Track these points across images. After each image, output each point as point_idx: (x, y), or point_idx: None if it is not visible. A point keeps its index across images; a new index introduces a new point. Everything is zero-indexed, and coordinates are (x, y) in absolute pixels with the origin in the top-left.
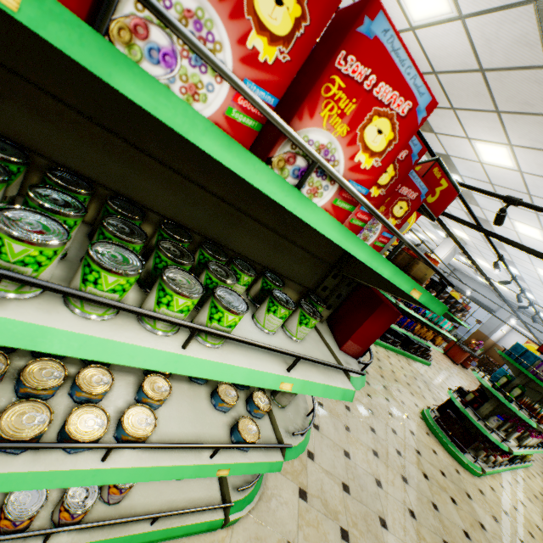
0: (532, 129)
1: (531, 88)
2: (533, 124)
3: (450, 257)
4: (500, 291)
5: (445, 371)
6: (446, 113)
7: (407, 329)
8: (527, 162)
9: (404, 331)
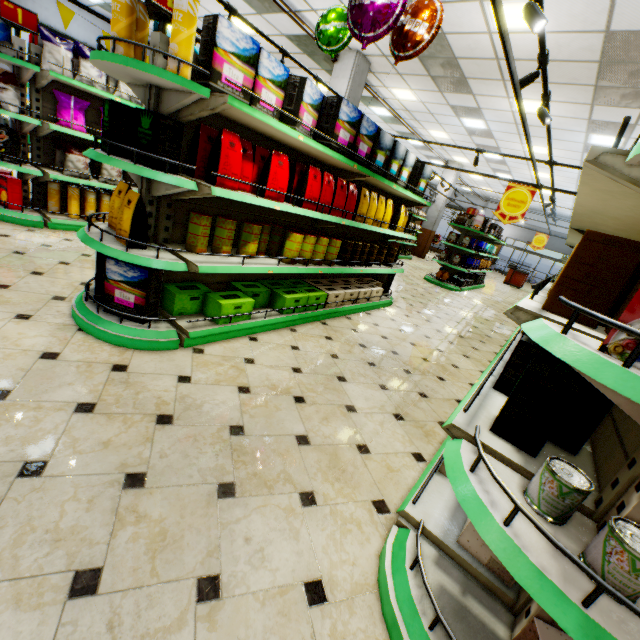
0: (571, 92)
1: (582, 72)
2: (573, 90)
3: (454, 184)
4: (483, 194)
5: (488, 284)
6: (494, 83)
7: (478, 268)
8: (557, 110)
9: (477, 271)
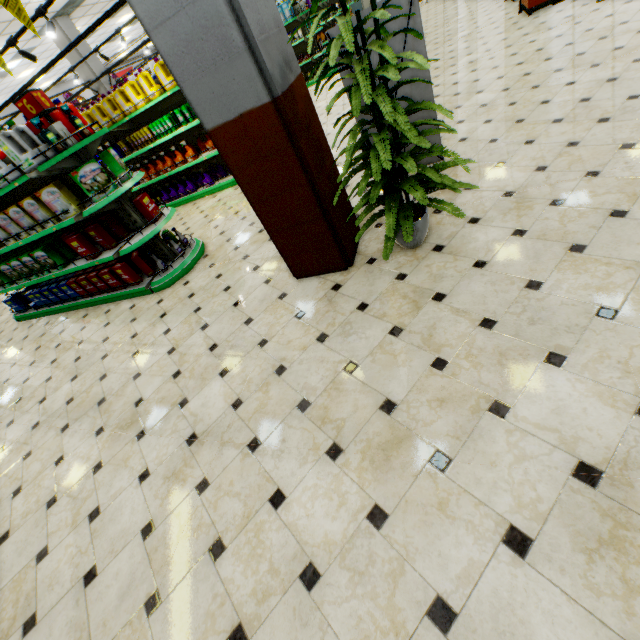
0: None
1: None
2: None
3: None
4: None
5: None
6: None
7: None
8: None
9: None
